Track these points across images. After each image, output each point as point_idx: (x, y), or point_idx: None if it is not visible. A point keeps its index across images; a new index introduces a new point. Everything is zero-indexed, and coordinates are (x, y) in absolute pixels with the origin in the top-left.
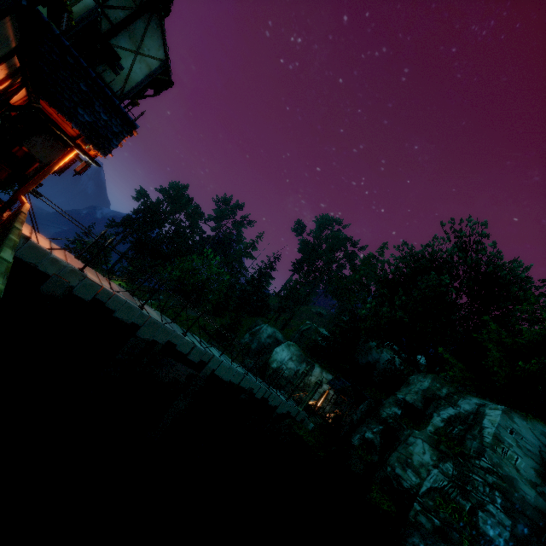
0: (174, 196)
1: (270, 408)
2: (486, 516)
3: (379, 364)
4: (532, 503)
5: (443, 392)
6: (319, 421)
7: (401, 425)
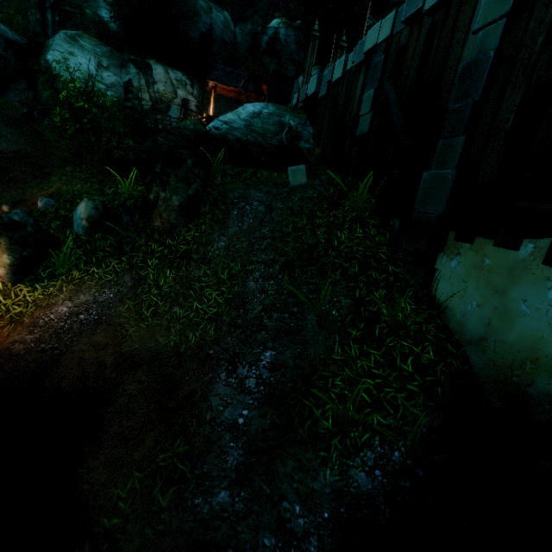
0: None
1: None
2: None
3: (215, 34)
4: None
5: None
6: None
7: None
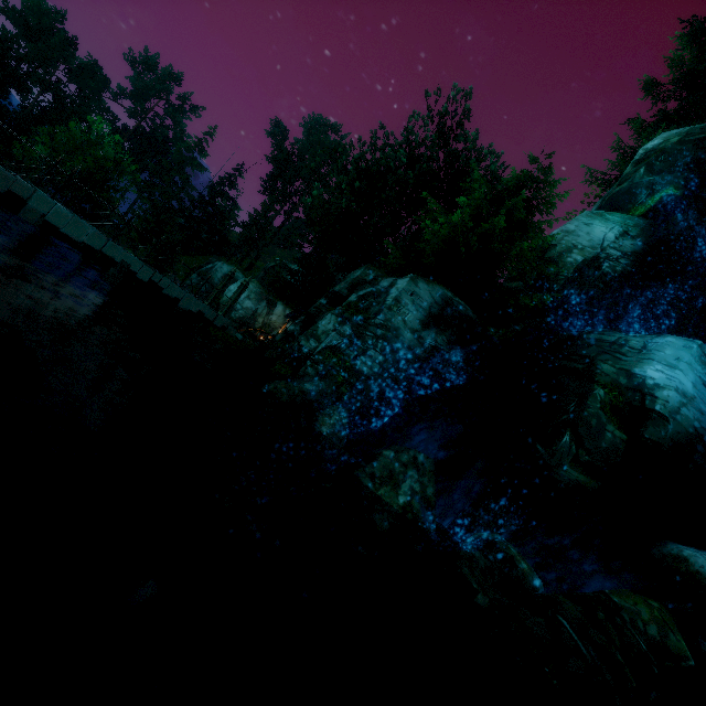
0: (35, 27)
1: (168, 301)
2: (365, 358)
3: None
4: (407, 344)
5: (370, 276)
6: None
7: (321, 311)
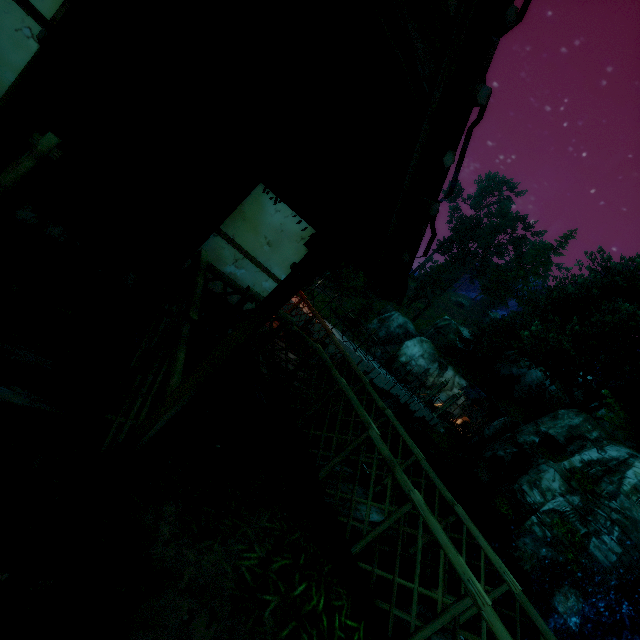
0: None
1: (408, 411)
2: (598, 542)
3: (524, 379)
4: None
5: (592, 434)
6: (446, 425)
7: (537, 453)
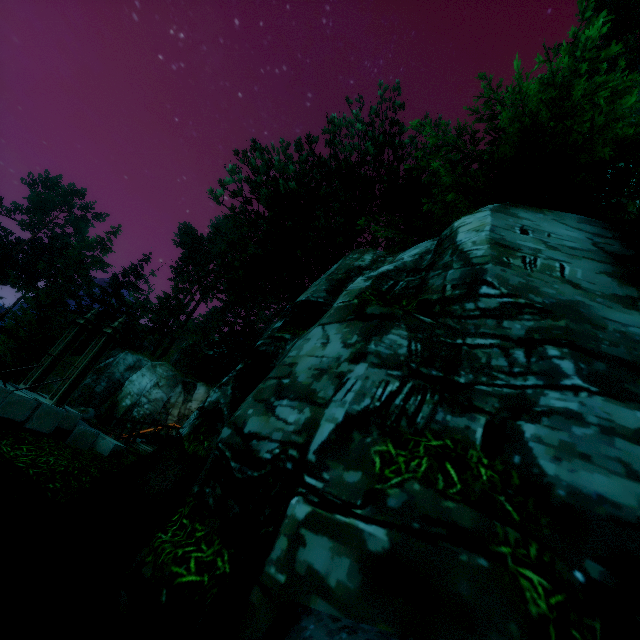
0: None
1: None
2: (556, 429)
3: None
4: None
5: (366, 258)
6: None
7: (281, 339)
